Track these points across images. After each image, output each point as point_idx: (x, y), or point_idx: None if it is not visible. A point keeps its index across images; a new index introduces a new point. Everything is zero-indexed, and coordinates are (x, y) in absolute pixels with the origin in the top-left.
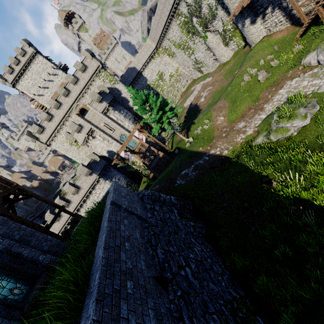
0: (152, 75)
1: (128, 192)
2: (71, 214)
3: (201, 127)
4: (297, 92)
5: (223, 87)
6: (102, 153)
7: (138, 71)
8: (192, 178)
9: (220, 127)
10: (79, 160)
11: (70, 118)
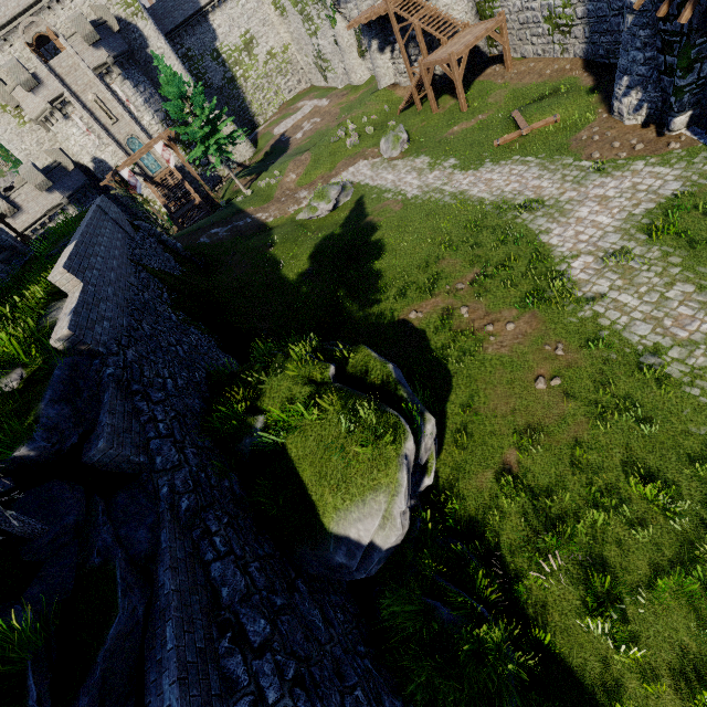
0: (230, 31)
1: (120, 213)
2: (17, 233)
3: (270, 180)
4: (355, 177)
5: (328, 130)
6: (81, 158)
7: (200, 7)
8: (220, 238)
9: (287, 188)
10: (19, 153)
11: (7, 45)
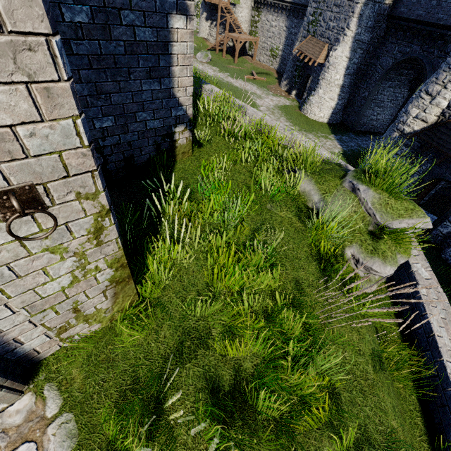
0: None
1: None
2: None
3: None
4: None
5: None
6: None
7: None
8: None
9: None
10: None
11: None
